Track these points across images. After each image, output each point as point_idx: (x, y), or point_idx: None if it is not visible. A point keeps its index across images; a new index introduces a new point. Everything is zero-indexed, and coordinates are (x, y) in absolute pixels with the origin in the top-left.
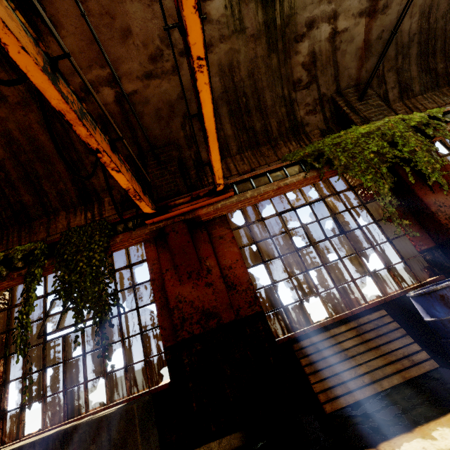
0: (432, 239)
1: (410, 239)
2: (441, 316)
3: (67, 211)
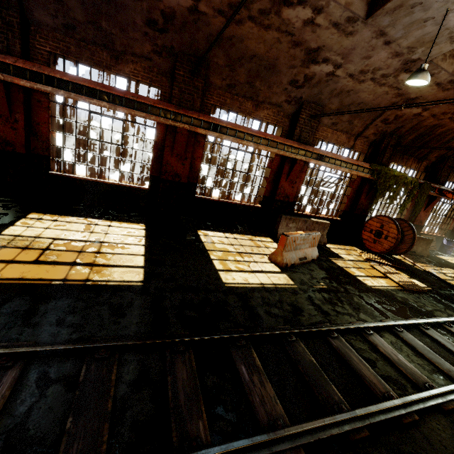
0: (453, 229)
1: (450, 226)
2: (448, 245)
3: (414, 158)
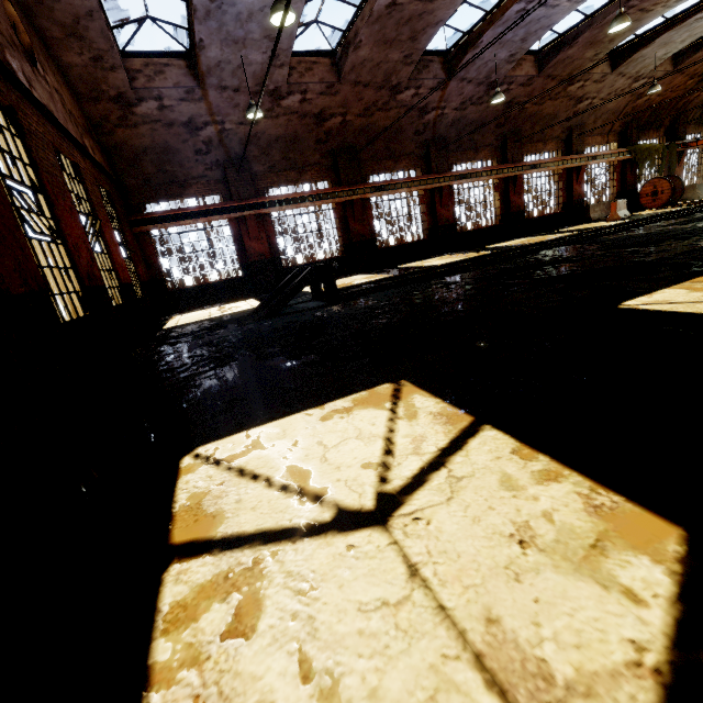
0: None
1: None
2: None
3: (652, 130)
